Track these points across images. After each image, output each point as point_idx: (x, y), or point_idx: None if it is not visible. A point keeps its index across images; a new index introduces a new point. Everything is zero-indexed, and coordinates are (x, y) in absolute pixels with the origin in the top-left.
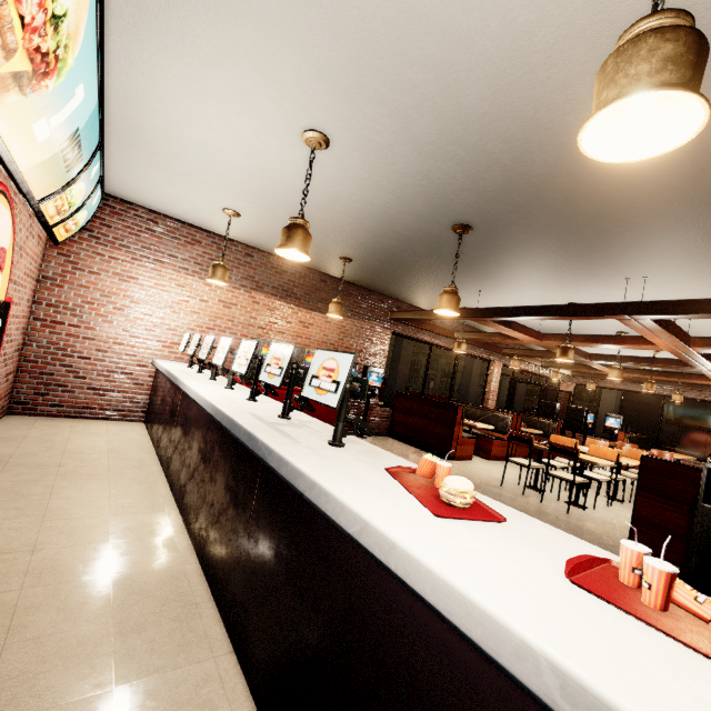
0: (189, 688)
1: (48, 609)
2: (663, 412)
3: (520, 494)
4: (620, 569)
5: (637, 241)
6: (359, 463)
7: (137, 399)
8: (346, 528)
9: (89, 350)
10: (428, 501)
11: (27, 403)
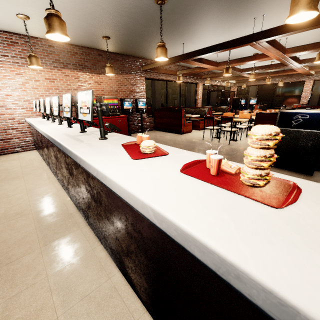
0: (71, 240)
1: (6, 231)
2: (276, 92)
3: (210, 141)
4: (206, 162)
5: None
6: (110, 145)
7: (27, 140)
8: (93, 174)
9: None
10: (134, 154)
11: None
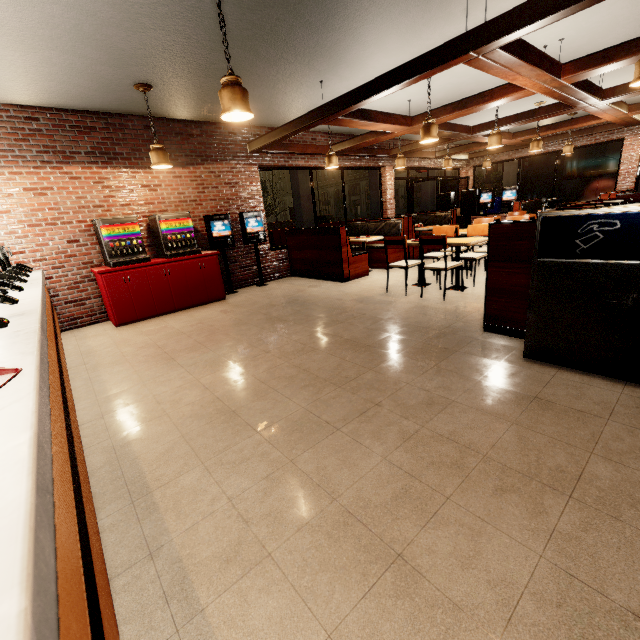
0: None
1: None
2: (566, 170)
3: (403, 295)
4: None
5: None
6: None
7: None
8: None
9: None
10: None
11: None
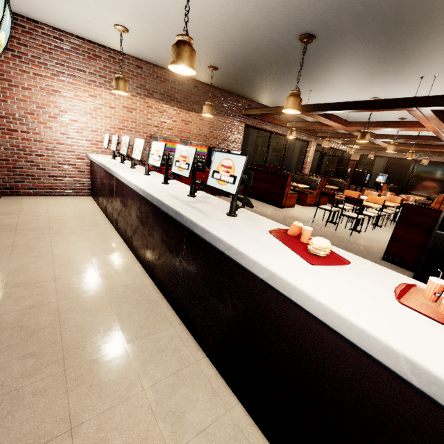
0: (164, 342)
1: (76, 310)
2: (410, 170)
3: (323, 226)
4: (425, 292)
5: (441, 45)
6: (251, 229)
7: (82, 181)
8: (257, 274)
9: (41, 149)
10: (302, 254)
11: (12, 188)
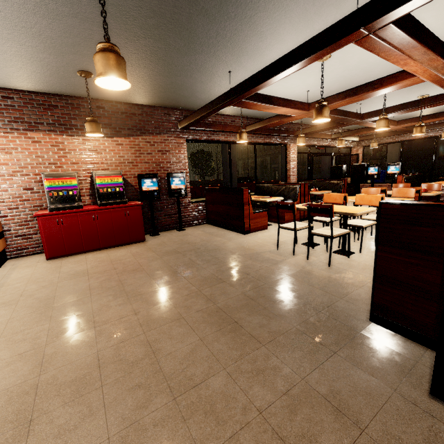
0: None
1: None
2: (439, 152)
3: (291, 255)
4: None
5: None
6: None
7: None
8: None
9: None
10: None
11: None
